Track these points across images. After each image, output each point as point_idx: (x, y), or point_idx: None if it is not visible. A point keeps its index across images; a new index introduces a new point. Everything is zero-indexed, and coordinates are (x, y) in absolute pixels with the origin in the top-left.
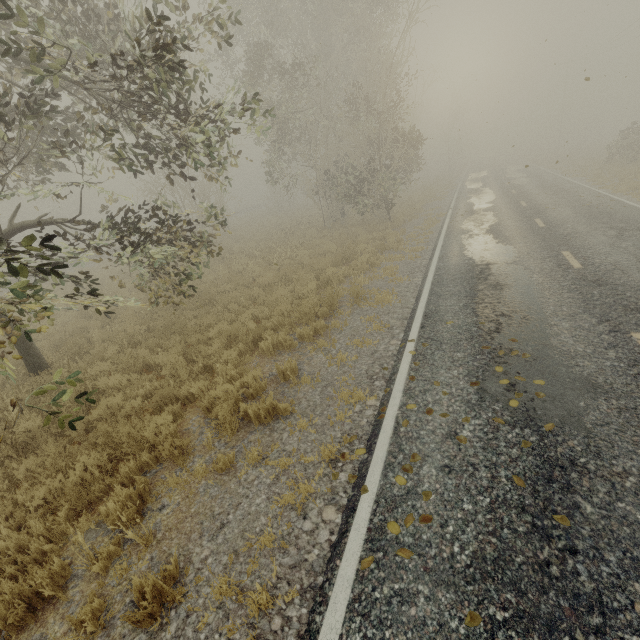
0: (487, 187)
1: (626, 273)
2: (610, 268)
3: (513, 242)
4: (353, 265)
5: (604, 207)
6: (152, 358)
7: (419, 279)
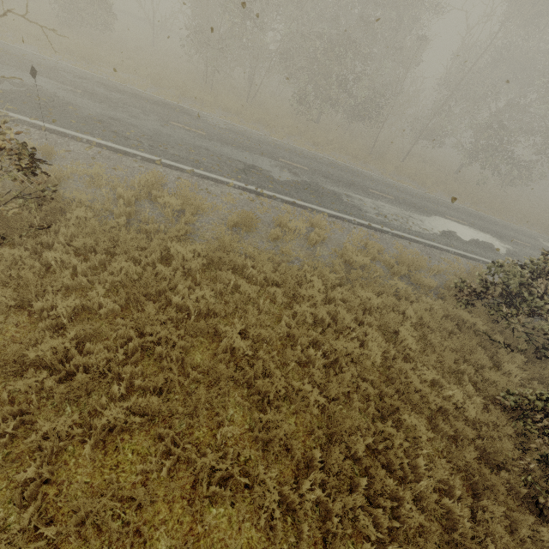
0: None
1: None
2: None
3: None
4: None
5: None
6: (480, 192)
7: None
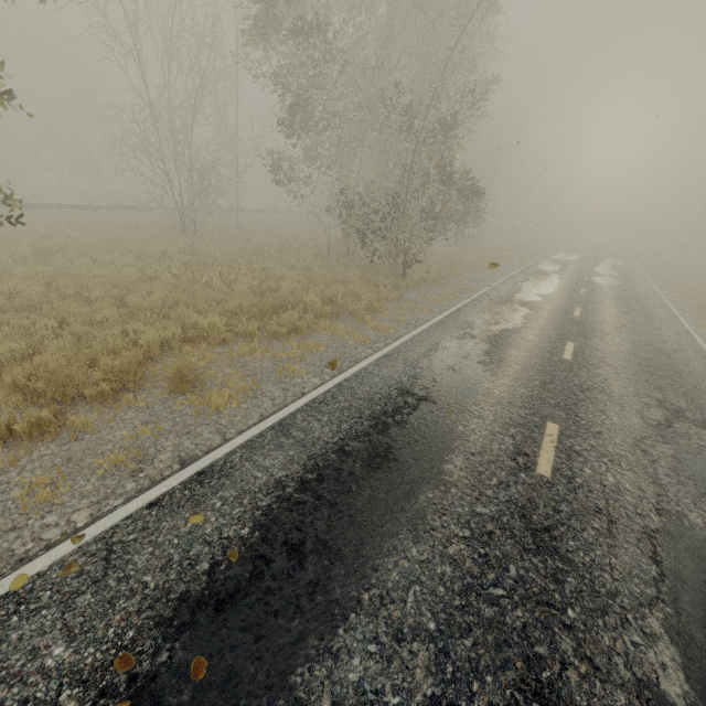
0: (559, 274)
1: (613, 534)
2: (594, 504)
3: (501, 370)
4: (271, 322)
5: (678, 358)
6: None
7: (317, 382)
